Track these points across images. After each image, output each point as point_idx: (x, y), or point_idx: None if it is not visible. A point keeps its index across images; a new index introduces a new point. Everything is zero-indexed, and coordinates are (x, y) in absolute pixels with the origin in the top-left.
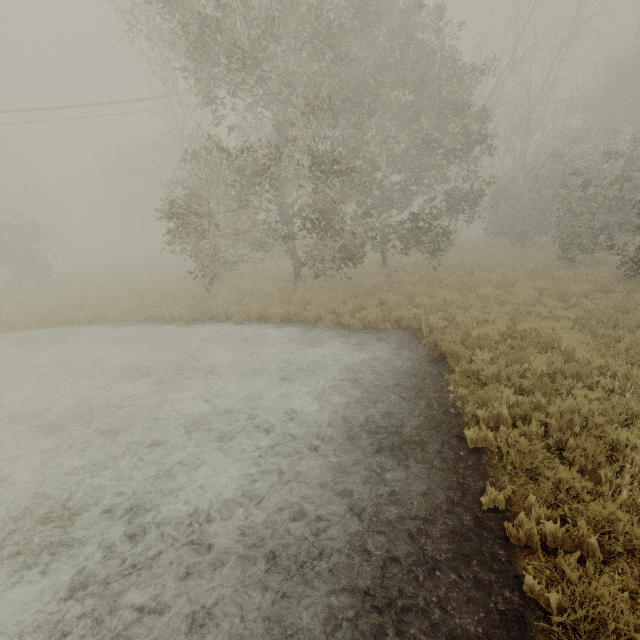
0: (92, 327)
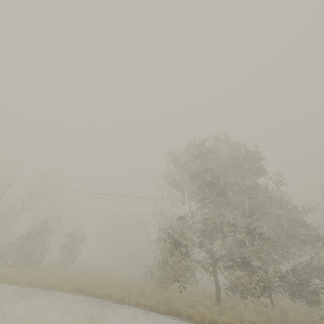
0: (103, 301)
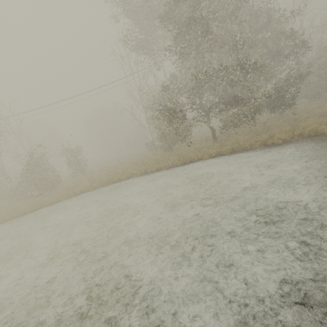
0: (132, 179)
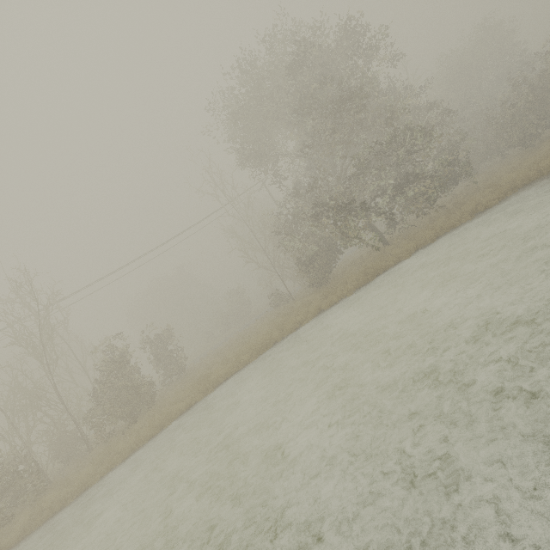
0: (306, 326)
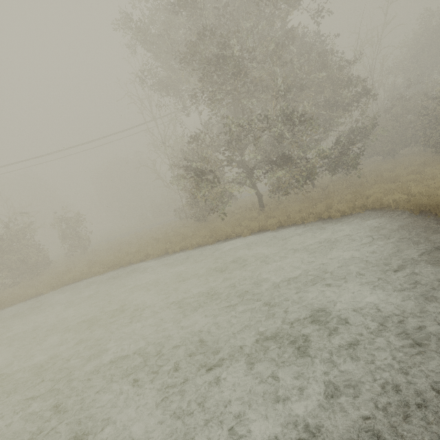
0: (146, 262)
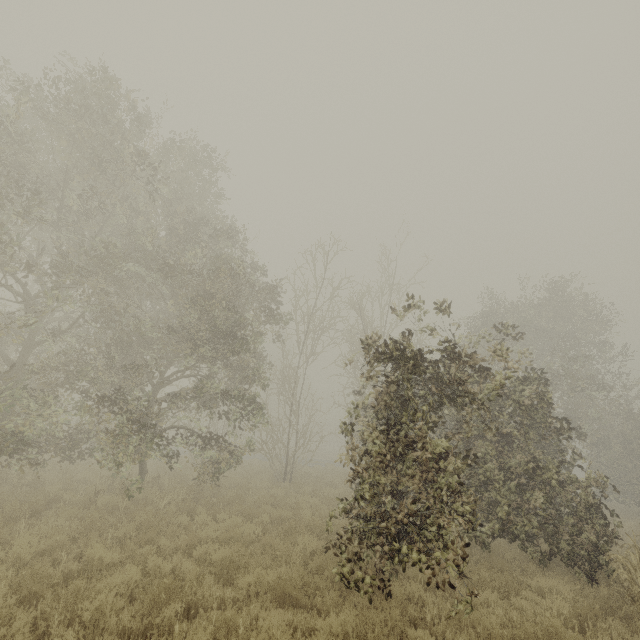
0: None
